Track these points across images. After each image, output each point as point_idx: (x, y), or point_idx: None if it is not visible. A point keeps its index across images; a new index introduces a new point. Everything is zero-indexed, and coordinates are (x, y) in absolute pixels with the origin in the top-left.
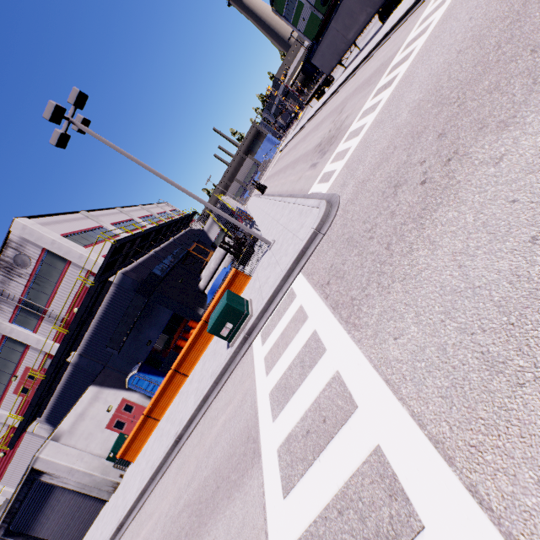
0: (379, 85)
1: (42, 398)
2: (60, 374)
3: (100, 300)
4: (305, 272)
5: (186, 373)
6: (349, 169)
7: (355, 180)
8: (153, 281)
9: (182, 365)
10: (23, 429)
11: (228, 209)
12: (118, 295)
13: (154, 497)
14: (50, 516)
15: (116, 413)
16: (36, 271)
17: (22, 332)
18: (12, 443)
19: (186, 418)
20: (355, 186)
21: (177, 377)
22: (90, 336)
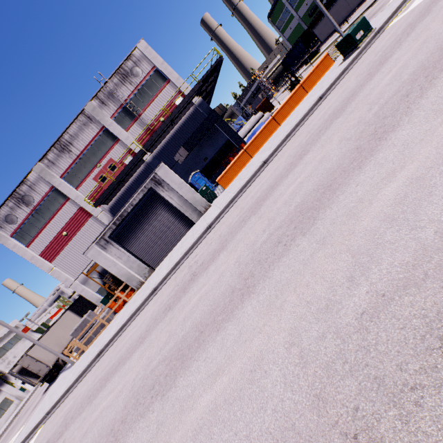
0: None
1: (123, 178)
2: (134, 169)
3: (181, 116)
4: None
5: (279, 123)
6: None
7: None
8: (222, 109)
9: (278, 116)
10: (109, 193)
11: None
12: (194, 116)
13: (313, 116)
14: (145, 232)
15: None
16: (143, 82)
17: (118, 127)
18: (98, 202)
19: (326, 87)
20: None
21: (273, 125)
22: (165, 144)
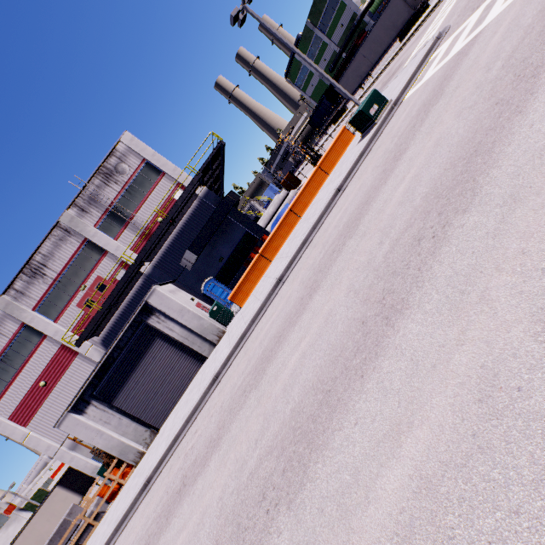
0: (434, 21)
1: (114, 301)
2: (130, 286)
3: (184, 212)
4: (441, 45)
5: (299, 215)
6: (442, 27)
7: (457, 13)
8: (233, 197)
9: (297, 207)
10: (95, 324)
11: (255, 211)
12: (200, 210)
13: (330, 217)
14: (141, 380)
15: (197, 305)
16: (132, 180)
17: (104, 237)
18: (81, 339)
19: (343, 175)
20: (461, 10)
21: (291, 218)
22: (167, 248)
